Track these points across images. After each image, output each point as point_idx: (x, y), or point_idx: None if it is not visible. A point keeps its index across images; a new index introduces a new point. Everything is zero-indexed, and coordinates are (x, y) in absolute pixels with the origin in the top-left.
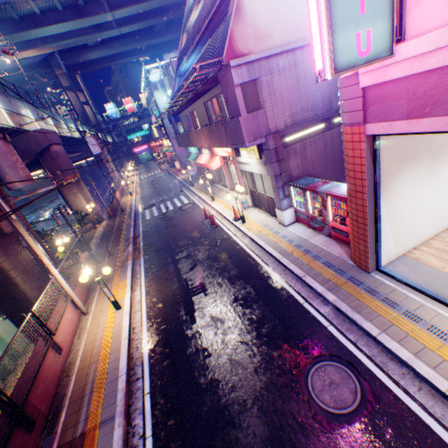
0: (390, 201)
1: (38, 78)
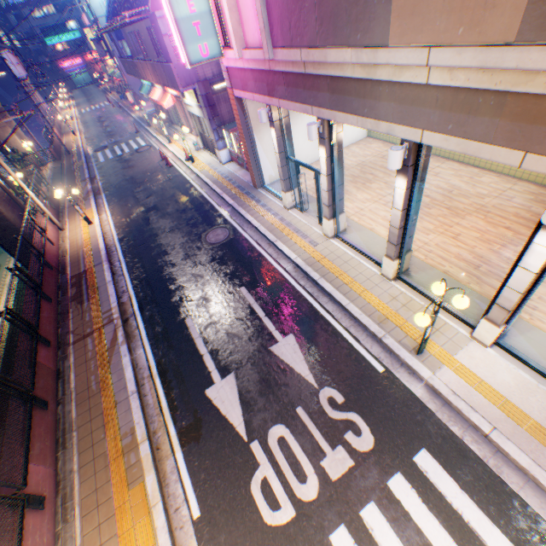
0: (263, 141)
1: None
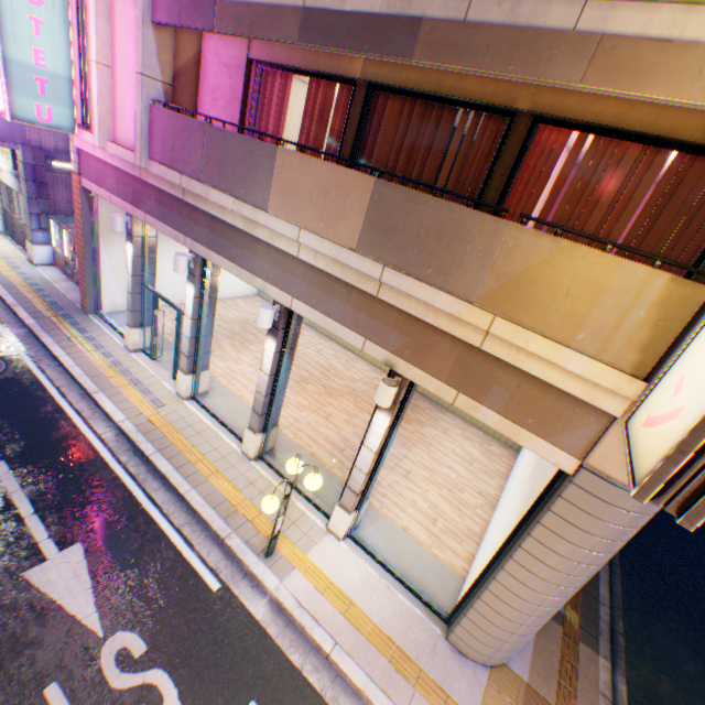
0: (115, 255)
1: None
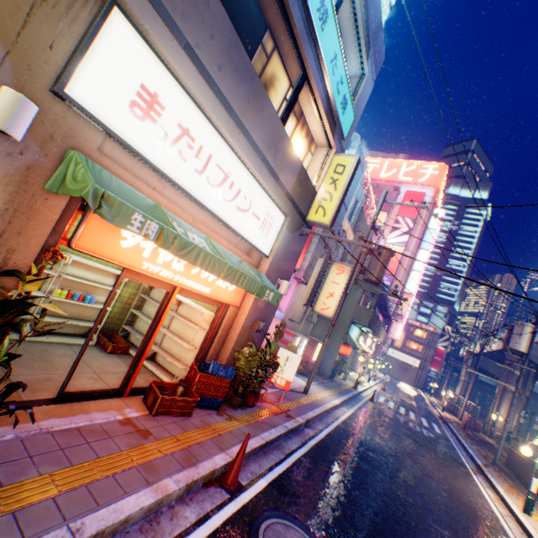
0: None
1: None
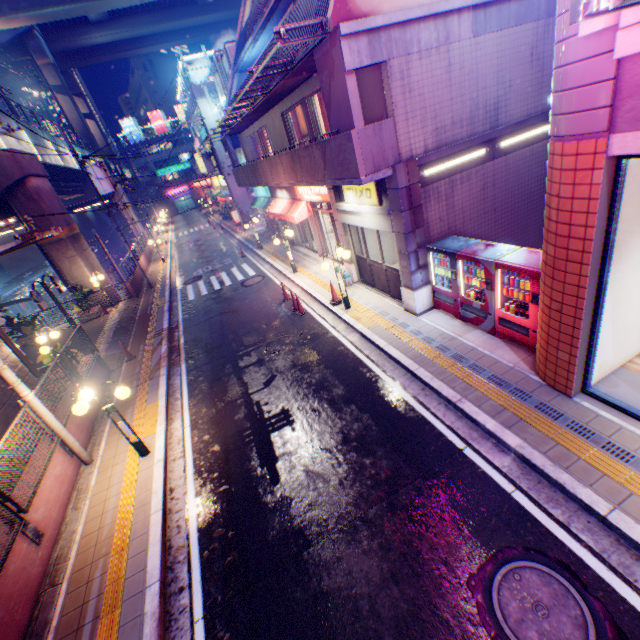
0: (619, 279)
1: (7, 71)
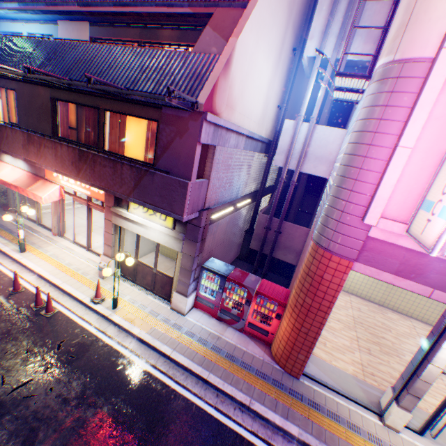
0: None
1: None
